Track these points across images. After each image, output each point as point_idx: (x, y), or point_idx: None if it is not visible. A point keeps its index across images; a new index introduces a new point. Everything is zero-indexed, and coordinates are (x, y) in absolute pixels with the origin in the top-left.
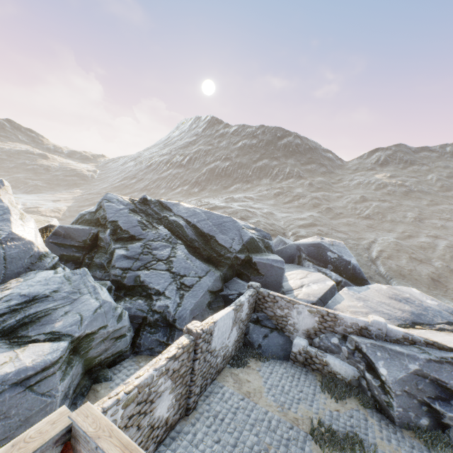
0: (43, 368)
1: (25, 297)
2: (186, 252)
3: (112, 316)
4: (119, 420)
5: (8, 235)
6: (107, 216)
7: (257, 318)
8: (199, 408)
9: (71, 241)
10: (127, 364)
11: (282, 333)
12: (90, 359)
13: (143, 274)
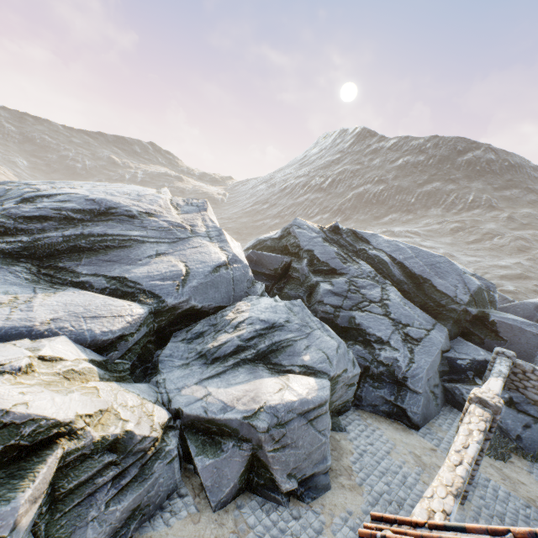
0: (319, 404)
1: (265, 323)
2: (400, 295)
3: (348, 360)
4: None
5: (232, 256)
6: (301, 244)
7: (509, 398)
8: (471, 499)
9: (262, 268)
10: (353, 417)
11: None
12: (330, 402)
13: (358, 316)
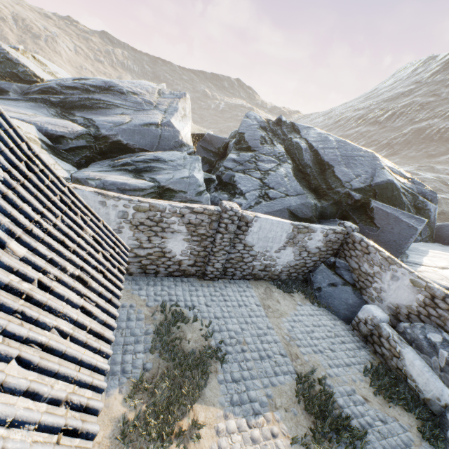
0: (134, 189)
1: (155, 157)
2: (289, 171)
3: (194, 189)
4: (130, 216)
5: (167, 122)
6: (239, 128)
7: (333, 262)
8: (216, 282)
9: (211, 147)
10: None
11: (358, 293)
12: None
13: (237, 176)
